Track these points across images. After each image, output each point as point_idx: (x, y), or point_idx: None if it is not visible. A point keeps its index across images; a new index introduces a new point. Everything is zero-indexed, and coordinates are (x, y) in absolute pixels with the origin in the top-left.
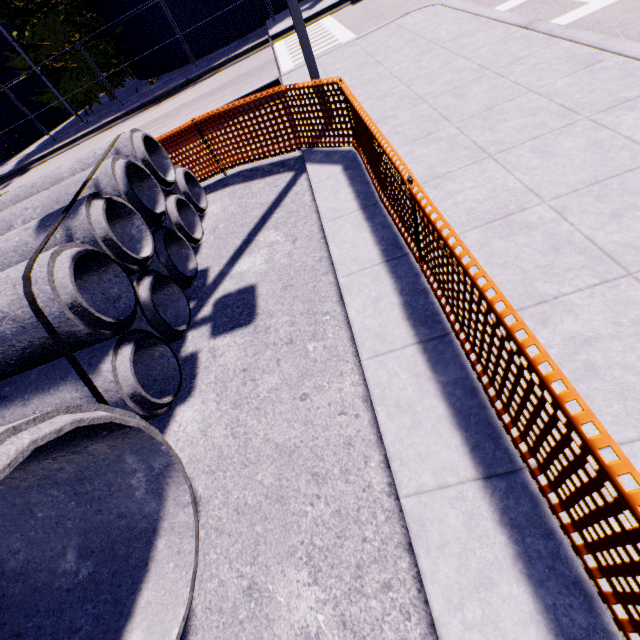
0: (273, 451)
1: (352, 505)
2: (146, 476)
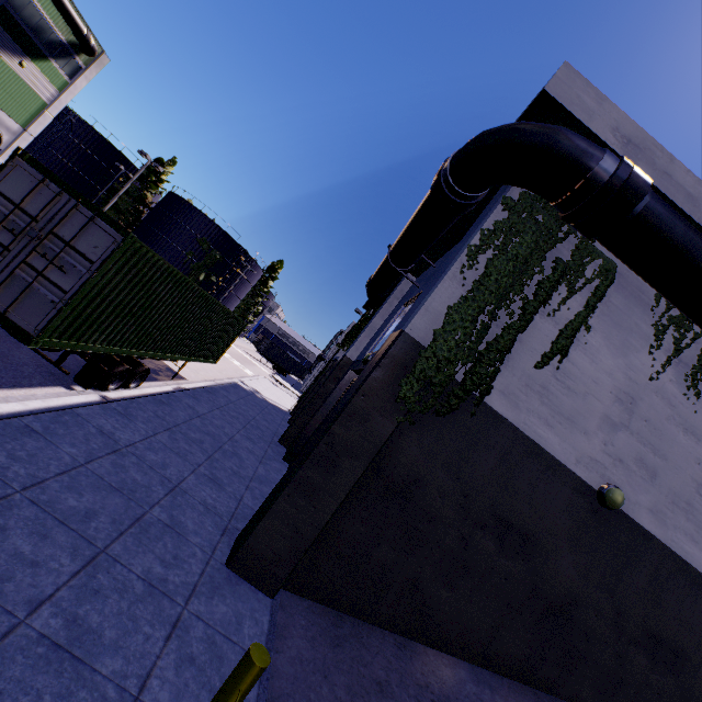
0: None
1: None
2: None
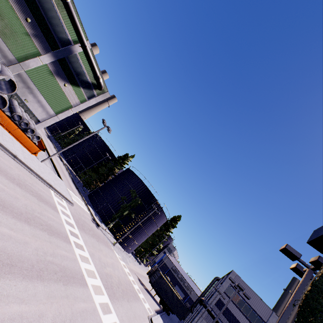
0: None
1: None
2: None
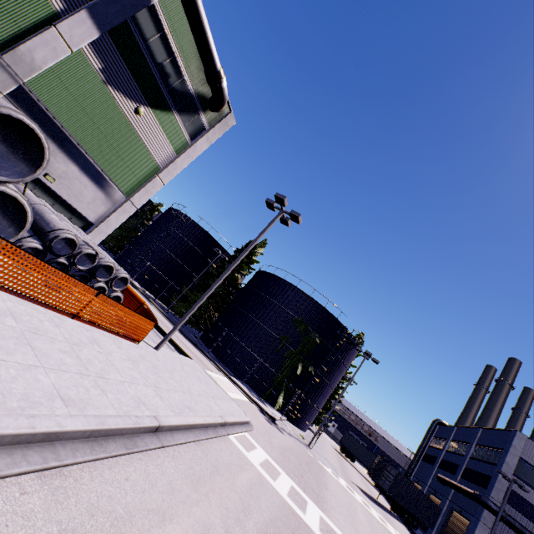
0: None
1: None
2: None
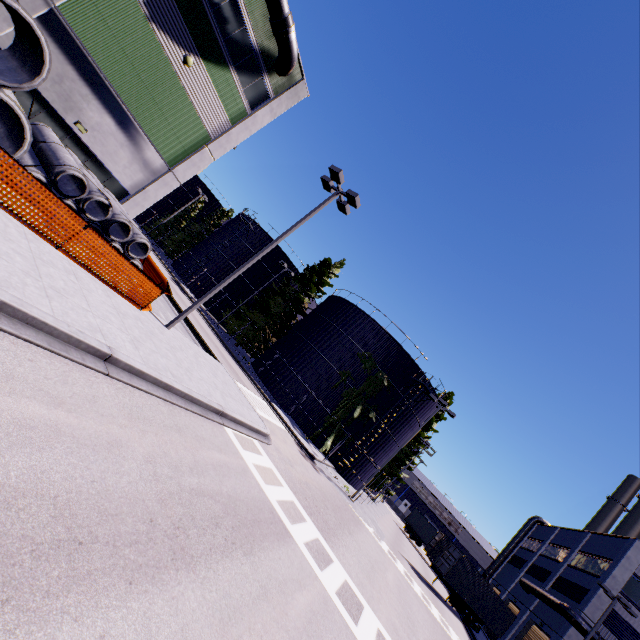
0: None
1: None
2: None
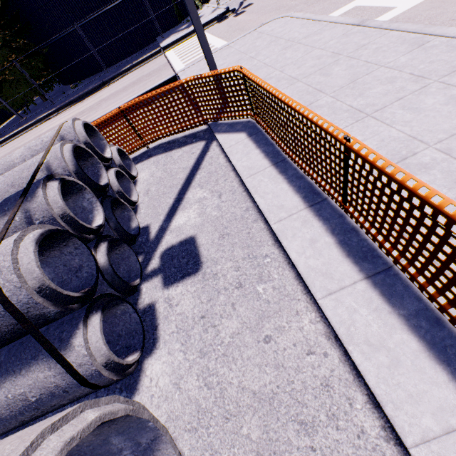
0: (252, 400)
1: (351, 455)
2: (133, 452)
